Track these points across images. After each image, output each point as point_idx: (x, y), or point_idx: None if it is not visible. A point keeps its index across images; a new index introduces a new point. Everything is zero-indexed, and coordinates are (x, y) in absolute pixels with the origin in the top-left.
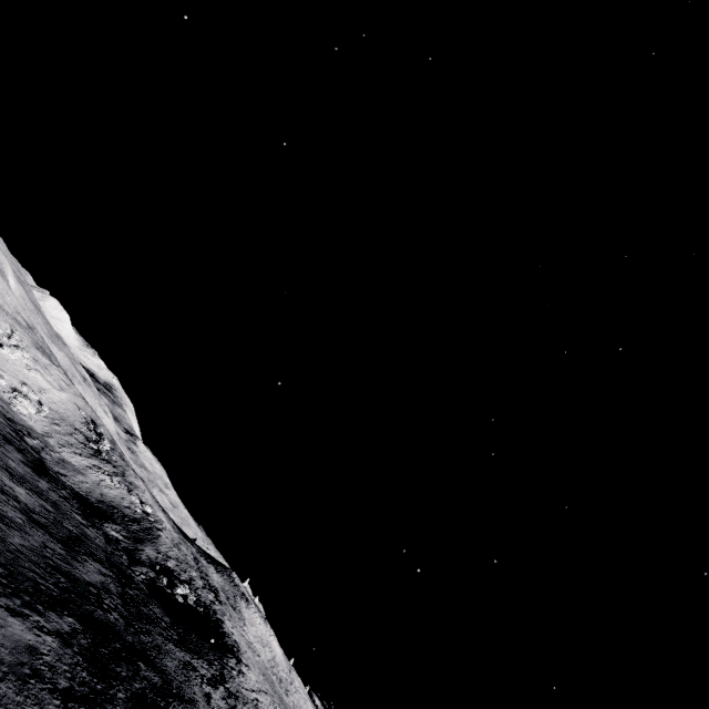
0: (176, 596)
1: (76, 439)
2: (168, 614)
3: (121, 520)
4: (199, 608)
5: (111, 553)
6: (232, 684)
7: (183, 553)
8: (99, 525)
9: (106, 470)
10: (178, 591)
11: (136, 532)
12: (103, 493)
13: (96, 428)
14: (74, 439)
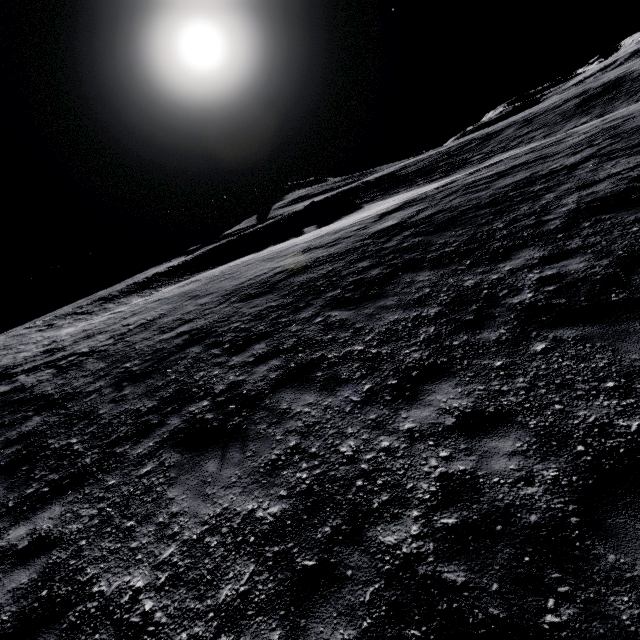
0: None
1: None
2: None
3: None
4: None
5: None
6: None
7: None
8: None
9: None
10: None
11: None
12: None
13: None
14: None
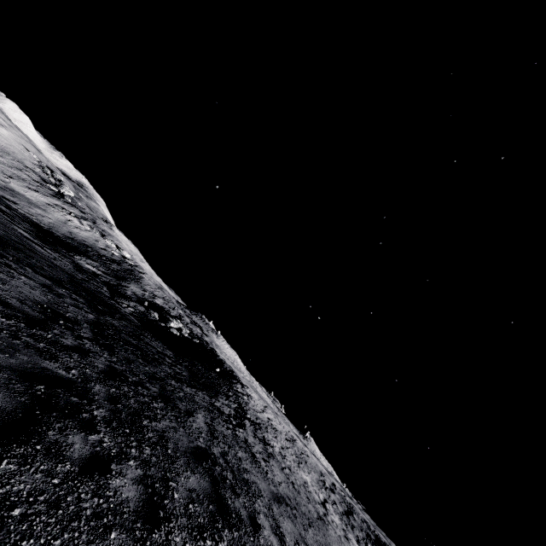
0: (171, 329)
1: (29, 176)
2: (168, 346)
3: (97, 258)
4: (195, 340)
5: (82, 280)
6: (249, 411)
7: (167, 295)
8: (66, 255)
9: (72, 212)
10: (172, 324)
11: (117, 271)
12: (72, 232)
13: (54, 174)
14: (26, 175)
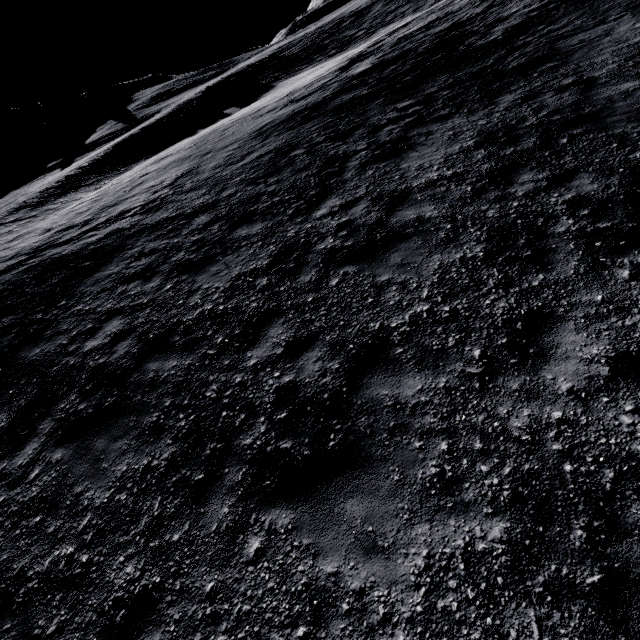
0: None
1: None
2: None
3: None
4: None
5: None
6: None
7: None
8: None
9: None
10: None
11: None
12: None
13: None
14: None
